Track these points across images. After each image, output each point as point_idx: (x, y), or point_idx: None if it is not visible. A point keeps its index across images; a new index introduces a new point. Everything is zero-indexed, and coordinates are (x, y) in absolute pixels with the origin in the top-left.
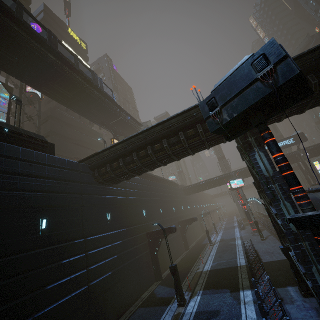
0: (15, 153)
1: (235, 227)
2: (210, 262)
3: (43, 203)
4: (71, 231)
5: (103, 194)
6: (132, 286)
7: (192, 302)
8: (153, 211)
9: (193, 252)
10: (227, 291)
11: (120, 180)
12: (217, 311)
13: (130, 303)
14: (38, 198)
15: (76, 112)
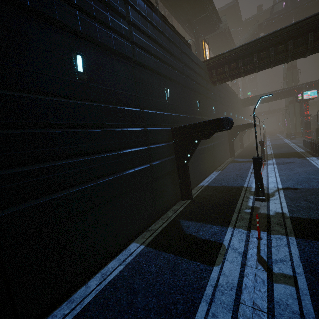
0: (187, 52)
1: (283, 139)
2: (270, 151)
3: (198, 91)
4: (205, 112)
5: (212, 92)
6: (222, 154)
7: (270, 161)
8: (228, 113)
9: (249, 149)
10: (295, 158)
11: (226, 81)
12: (292, 162)
13: (222, 162)
14: (196, 86)
15: (169, 7)
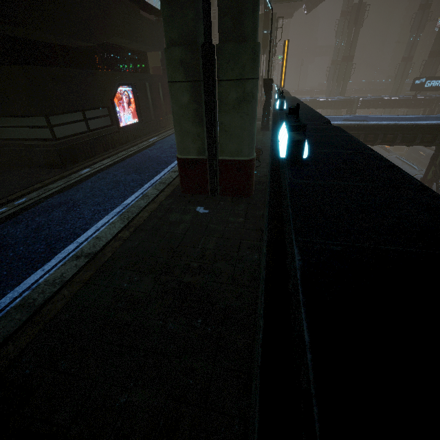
0: None
1: None
2: None
3: None
4: None
5: None
6: None
7: None
8: None
9: None
10: None
11: None
12: None
13: None
14: None
15: None
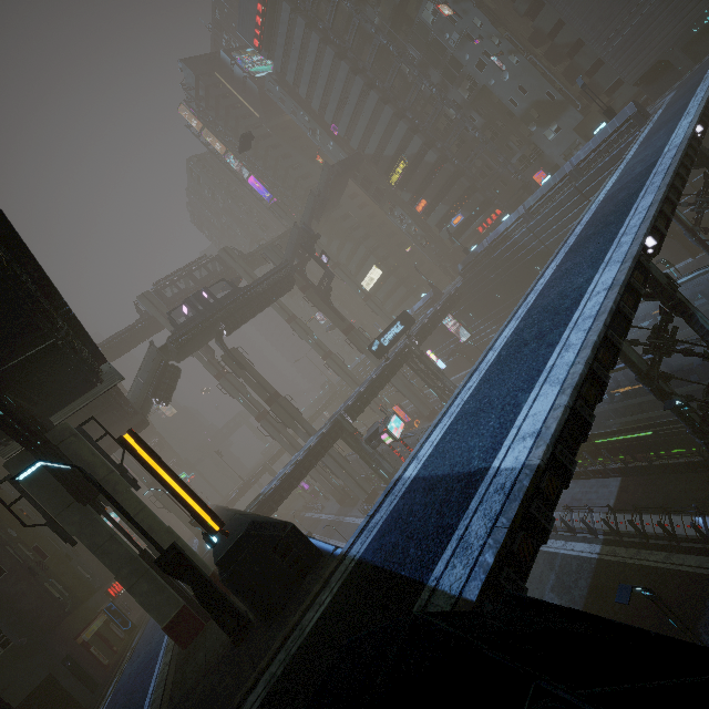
0: None
1: None
2: None
3: None
4: None
5: None
6: None
7: None
8: None
9: None
10: None
11: None
12: None
13: None
14: None
15: None
